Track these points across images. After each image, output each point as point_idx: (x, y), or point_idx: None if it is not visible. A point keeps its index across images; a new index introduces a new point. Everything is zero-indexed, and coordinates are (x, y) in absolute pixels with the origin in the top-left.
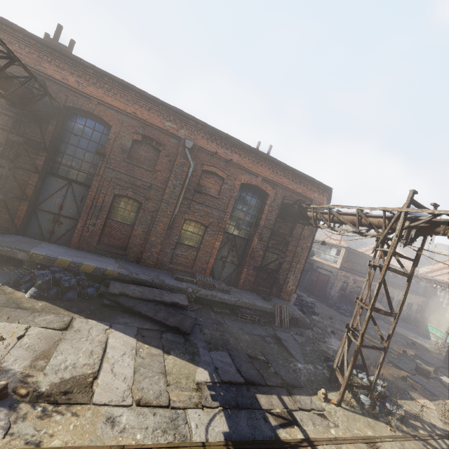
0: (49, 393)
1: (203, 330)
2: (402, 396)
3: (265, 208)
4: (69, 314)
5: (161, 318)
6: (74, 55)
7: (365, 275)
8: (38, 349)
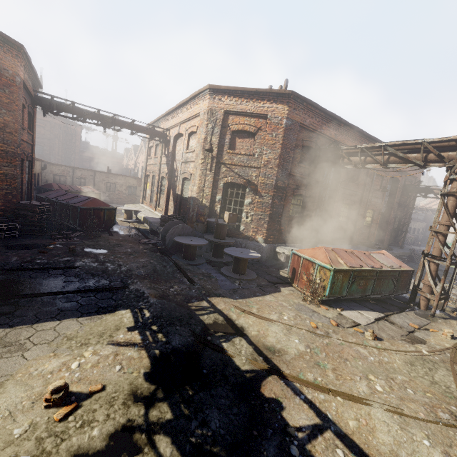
0: None
1: None
2: None
3: (397, 190)
4: None
5: None
6: (339, 117)
7: None
8: None
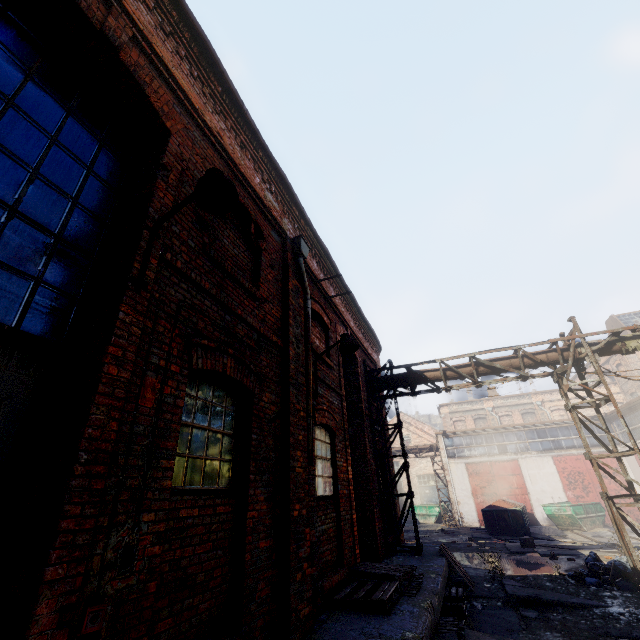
0: None
1: None
2: None
3: (360, 382)
4: None
5: None
6: None
7: None
8: None
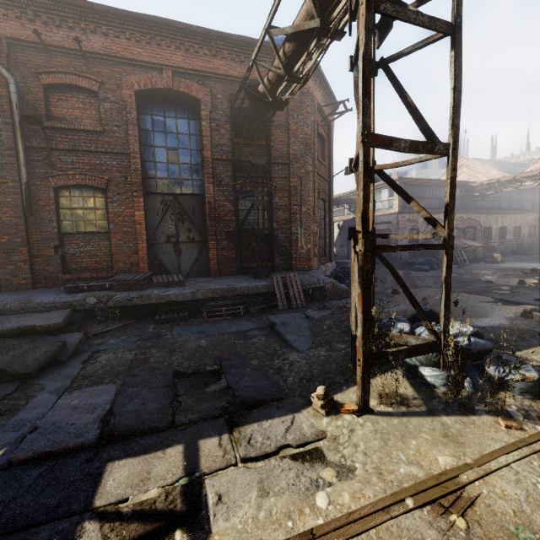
0: None
1: (98, 357)
2: (528, 342)
3: (203, 127)
4: None
5: None
6: None
7: (439, 210)
8: None
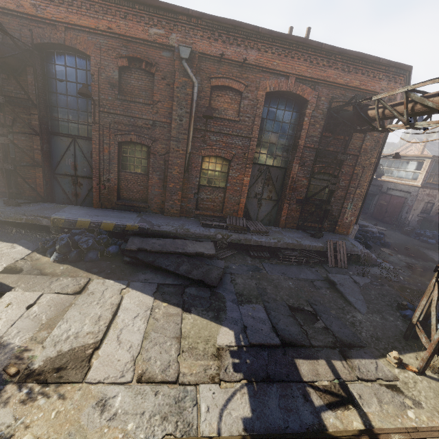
0: (41, 370)
1: (235, 279)
2: None
3: (304, 122)
4: (87, 276)
5: (184, 271)
6: None
7: None
8: (45, 317)
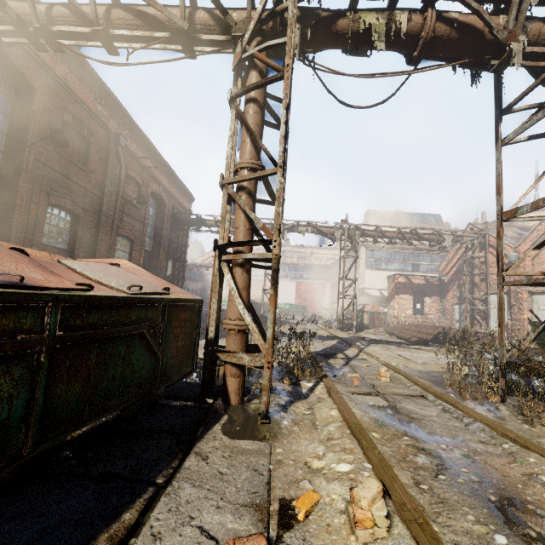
0: None
1: None
2: None
3: (165, 218)
4: None
5: None
6: None
7: None
8: None
